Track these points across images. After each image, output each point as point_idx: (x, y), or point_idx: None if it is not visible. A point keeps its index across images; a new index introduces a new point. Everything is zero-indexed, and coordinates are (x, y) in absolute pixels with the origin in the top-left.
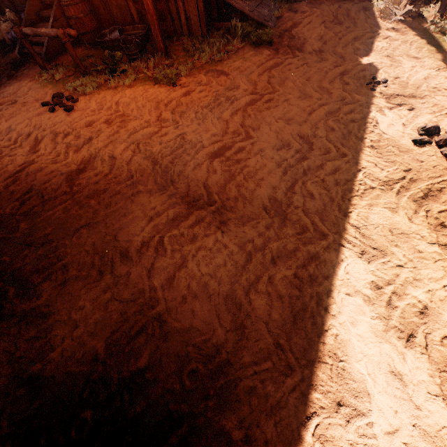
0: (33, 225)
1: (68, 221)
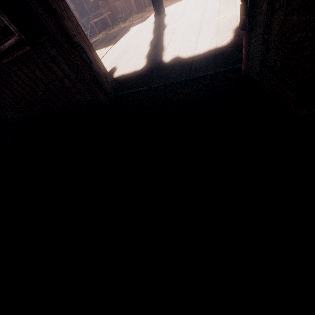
0: None
1: None
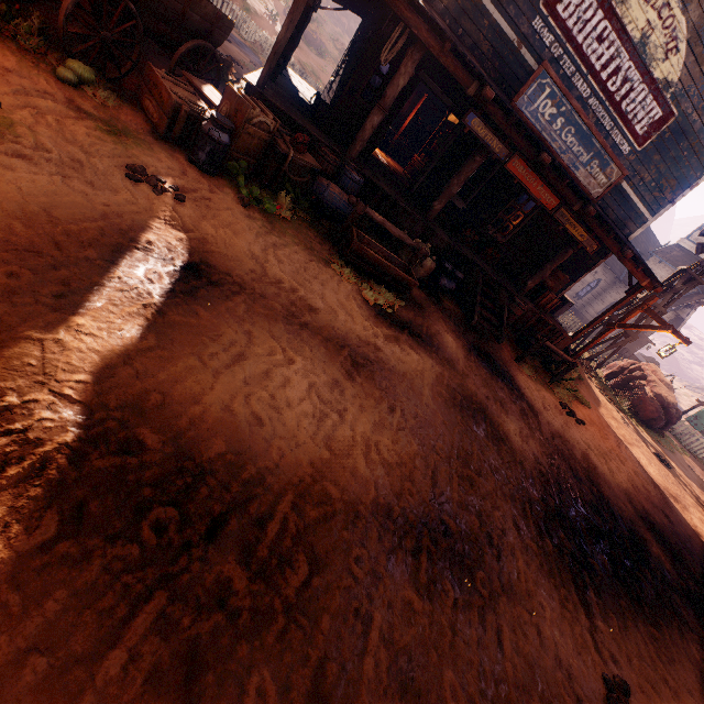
0: (678, 528)
1: (678, 521)
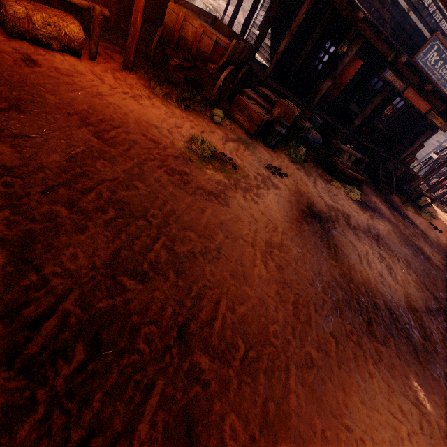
0: None
1: None
